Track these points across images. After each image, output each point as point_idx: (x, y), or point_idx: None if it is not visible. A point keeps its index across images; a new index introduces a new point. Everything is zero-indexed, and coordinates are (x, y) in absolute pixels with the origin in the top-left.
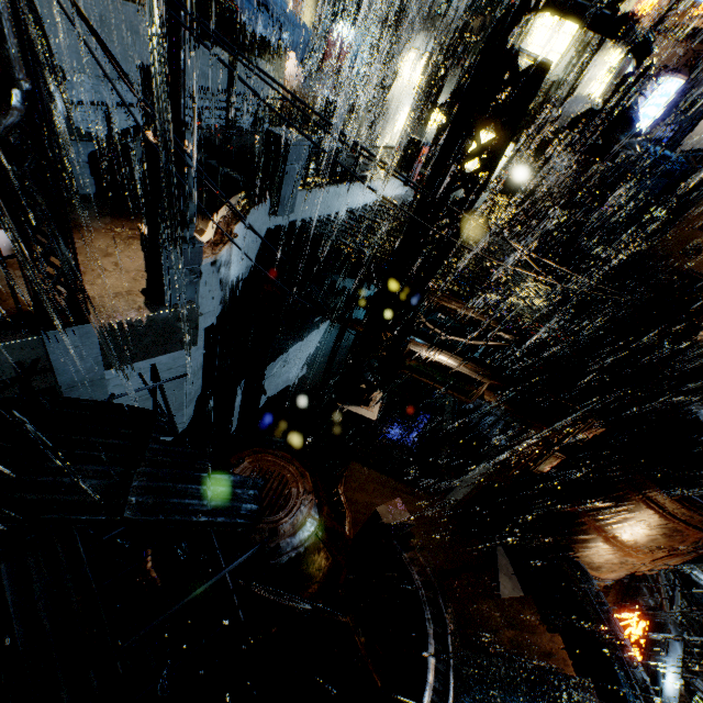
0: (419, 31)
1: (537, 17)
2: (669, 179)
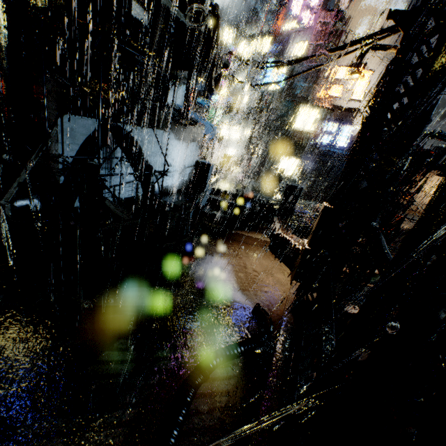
0: (227, 115)
1: (299, 110)
2: None
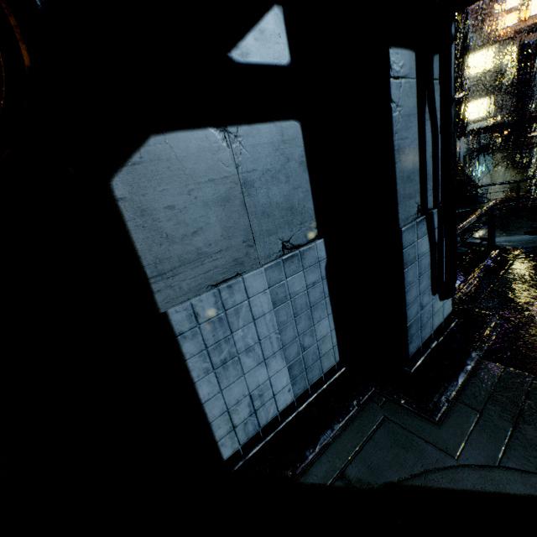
0: None
1: (472, 59)
2: None
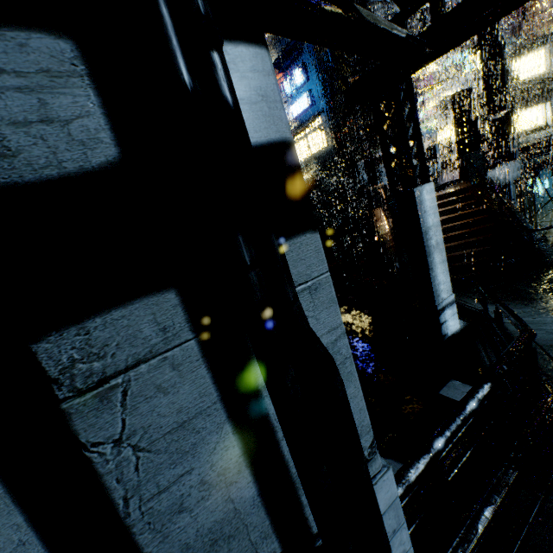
0: (445, 118)
1: (518, 66)
2: None
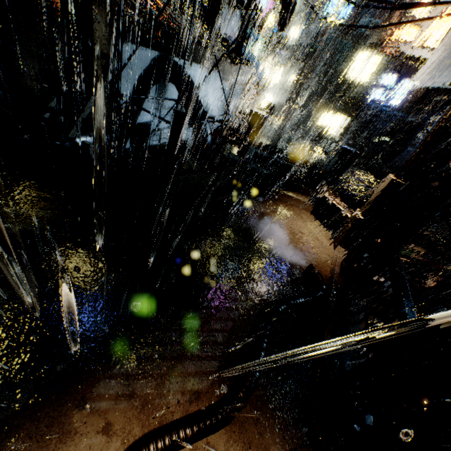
0: (270, 51)
1: (358, 54)
2: (393, 123)
